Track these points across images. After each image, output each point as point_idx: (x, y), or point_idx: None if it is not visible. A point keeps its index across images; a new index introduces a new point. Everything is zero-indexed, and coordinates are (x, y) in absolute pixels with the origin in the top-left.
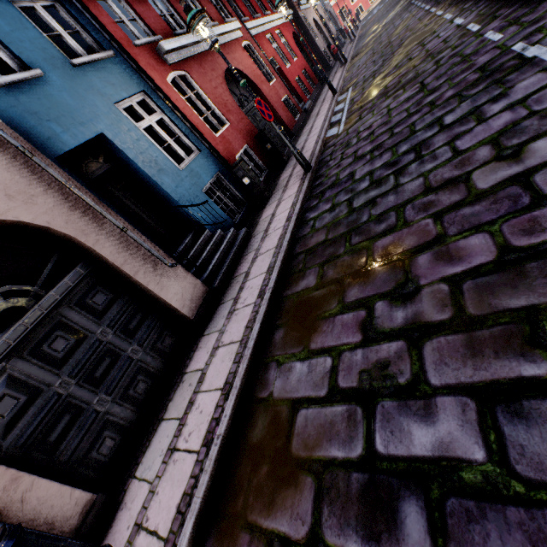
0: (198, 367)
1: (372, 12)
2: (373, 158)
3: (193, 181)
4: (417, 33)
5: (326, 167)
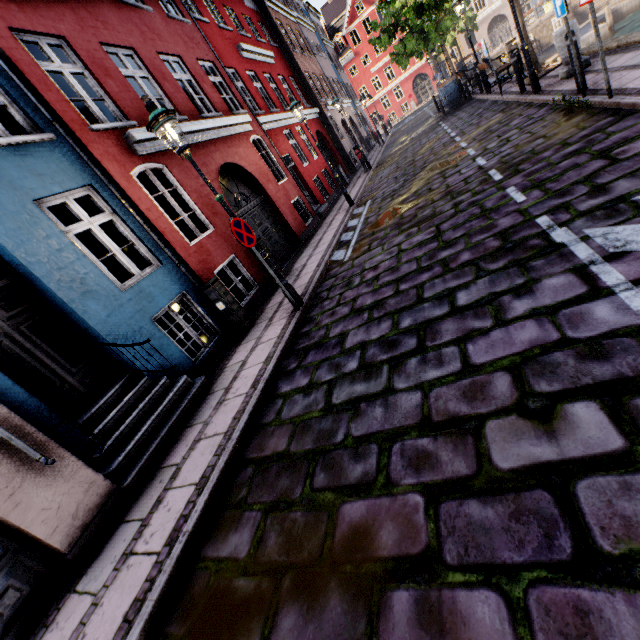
0: None
1: (404, 121)
2: (371, 321)
3: (140, 306)
4: (440, 160)
5: (320, 308)
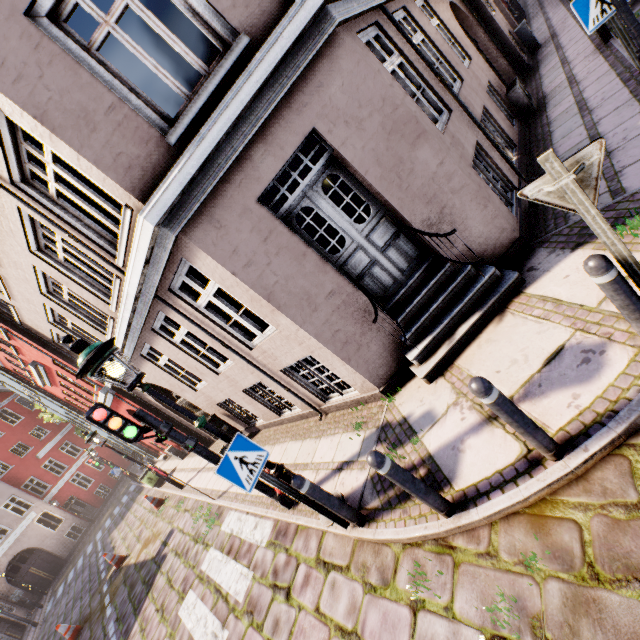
0: (542, 31)
1: None
2: None
3: None
4: None
5: None
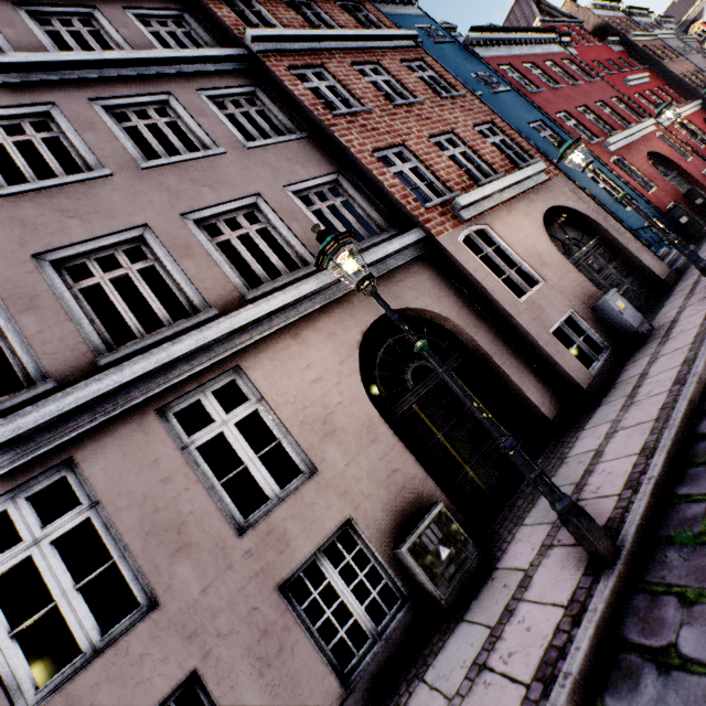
0: (686, 285)
1: None
2: None
3: (636, 219)
4: None
5: None
